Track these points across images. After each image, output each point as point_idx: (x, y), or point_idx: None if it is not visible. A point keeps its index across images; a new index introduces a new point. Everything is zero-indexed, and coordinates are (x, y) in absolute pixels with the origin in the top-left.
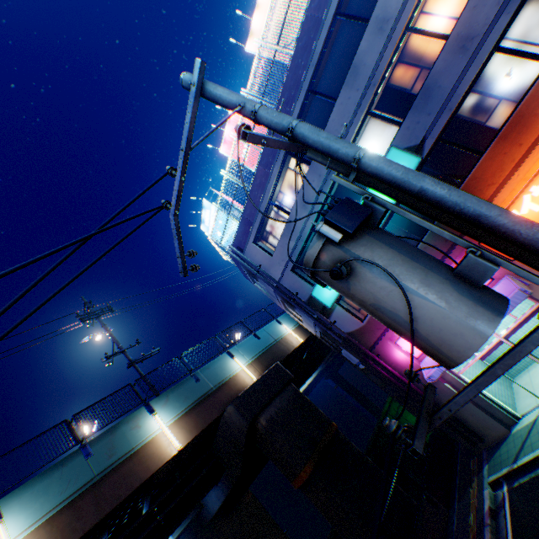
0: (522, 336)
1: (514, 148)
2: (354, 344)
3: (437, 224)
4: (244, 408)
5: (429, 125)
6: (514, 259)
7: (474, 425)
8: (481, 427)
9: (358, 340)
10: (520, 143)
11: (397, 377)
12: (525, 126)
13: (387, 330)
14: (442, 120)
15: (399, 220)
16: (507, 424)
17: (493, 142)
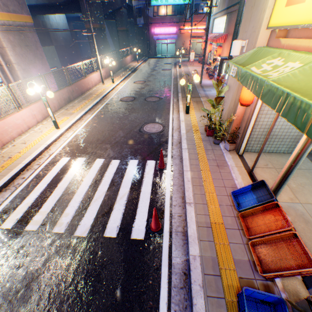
0: (166, 50)
1: (196, 20)
2: (147, 20)
3: (181, 17)
4: (122, 2)
5: (197, 1)
6: (191, 19)
7: (151, 52)
8: (151, 53)
9: (149, 20)
10: (197, 20)
11: (149, 34)
12: (199, 19)
13: (156, 24)
14: (198, 3)
15: (178, 8)
16: (154, 56)
17: (196, 16)
